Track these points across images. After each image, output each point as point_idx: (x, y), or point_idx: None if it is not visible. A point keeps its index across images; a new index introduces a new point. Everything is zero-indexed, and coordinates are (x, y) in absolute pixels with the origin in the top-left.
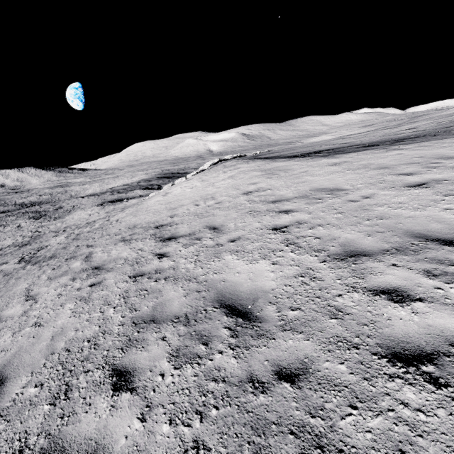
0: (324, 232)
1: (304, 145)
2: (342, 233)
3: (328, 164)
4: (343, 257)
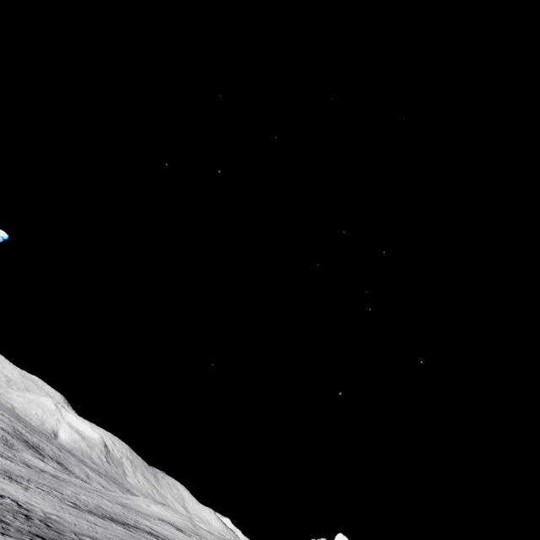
0: None
1: None
2: None
3: (210, 535)
4: None
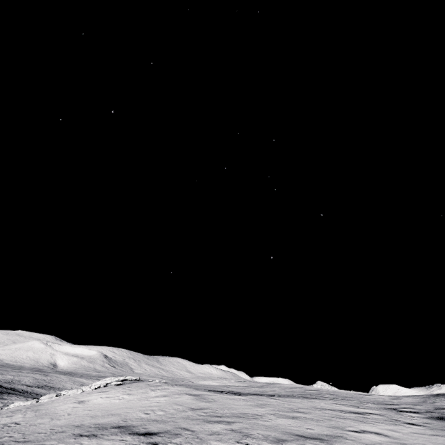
0: (262, 432)
1: (198, 385)
2: (271, 433)
3: (240, 399)
4: (278, 441)
